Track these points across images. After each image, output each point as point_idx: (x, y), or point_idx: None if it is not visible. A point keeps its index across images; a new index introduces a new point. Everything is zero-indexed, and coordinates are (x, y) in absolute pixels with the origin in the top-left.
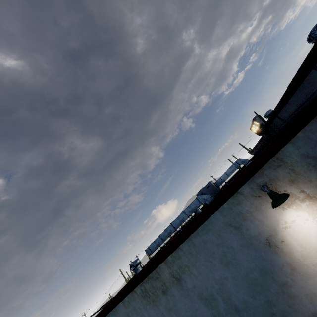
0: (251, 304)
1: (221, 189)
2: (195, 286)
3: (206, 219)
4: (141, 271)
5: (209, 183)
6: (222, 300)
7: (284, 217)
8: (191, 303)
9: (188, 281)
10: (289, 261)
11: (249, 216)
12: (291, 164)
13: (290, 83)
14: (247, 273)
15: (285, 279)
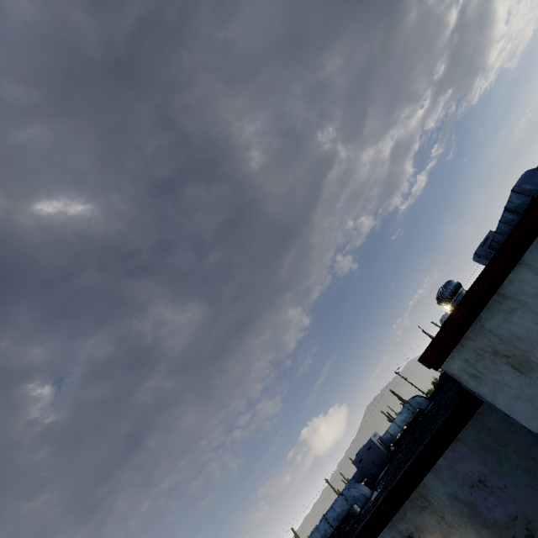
0: None
1: (394, 448)
2: None
3: None
4: None
5: (370, 441)
6: None
7: None
8: None
9: None
10: None
11: None
12: (439, 508)
13: None
14: None
15: None
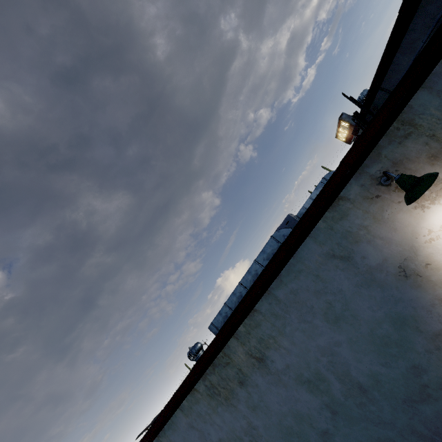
0: (385, 376)
1: None
2: (290, 365)
3: (291, 255)
4: (200, 358)
5: (288, 217)
6: (336, 379)
7: (425, 222)
8: (287, 392)
9: (276, 359)
10: (441, 295)
11: (364, 235)
12: (429, 127)
13: (404, 0)
14: (373, 328)
15: (439, 326)
